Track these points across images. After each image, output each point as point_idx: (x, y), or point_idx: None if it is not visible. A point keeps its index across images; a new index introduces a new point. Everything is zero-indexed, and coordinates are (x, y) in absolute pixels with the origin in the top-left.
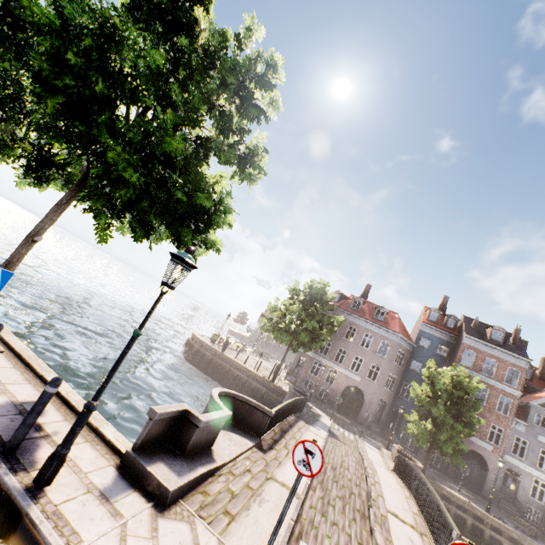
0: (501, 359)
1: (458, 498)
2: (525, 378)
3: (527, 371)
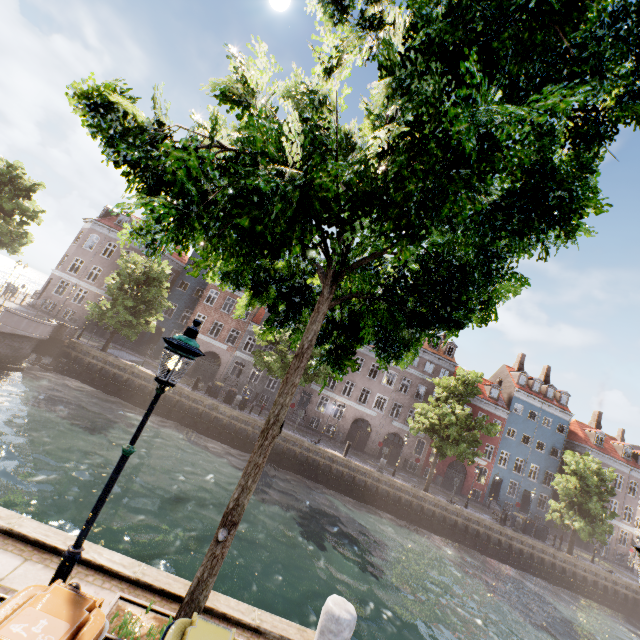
0: None
1: (122, 362)
2: None
3: None
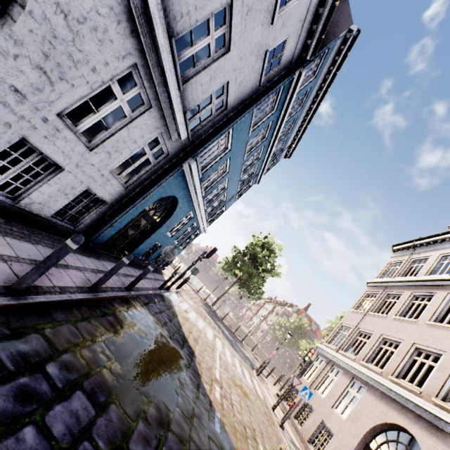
0: None
1: None
2: None
3: None
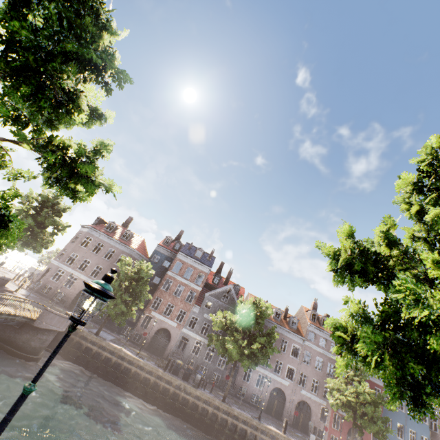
0: (196, 268)
1: (112, 346)
2: (215, 283)
3: (217, 279)
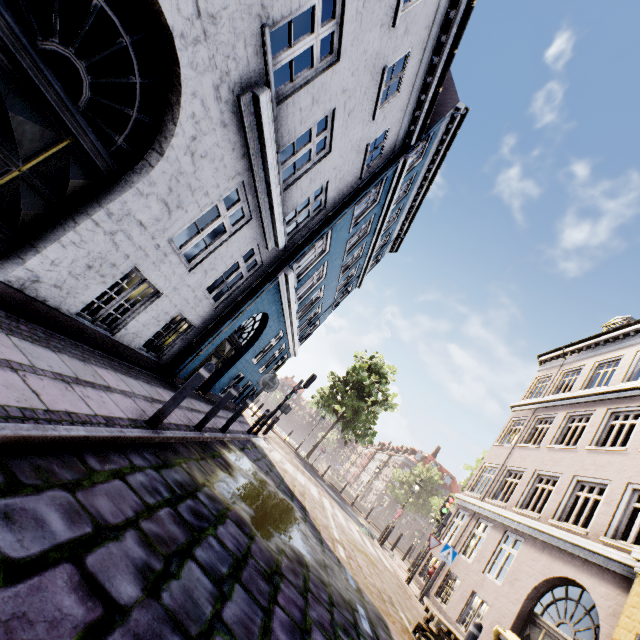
0: None
1: None
2: None
3: None
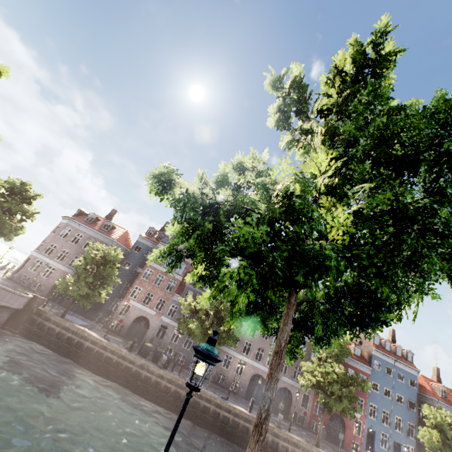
0: None
1: (76, 327)
2: None
3: None
